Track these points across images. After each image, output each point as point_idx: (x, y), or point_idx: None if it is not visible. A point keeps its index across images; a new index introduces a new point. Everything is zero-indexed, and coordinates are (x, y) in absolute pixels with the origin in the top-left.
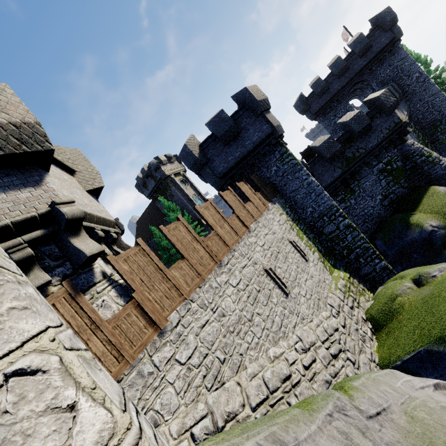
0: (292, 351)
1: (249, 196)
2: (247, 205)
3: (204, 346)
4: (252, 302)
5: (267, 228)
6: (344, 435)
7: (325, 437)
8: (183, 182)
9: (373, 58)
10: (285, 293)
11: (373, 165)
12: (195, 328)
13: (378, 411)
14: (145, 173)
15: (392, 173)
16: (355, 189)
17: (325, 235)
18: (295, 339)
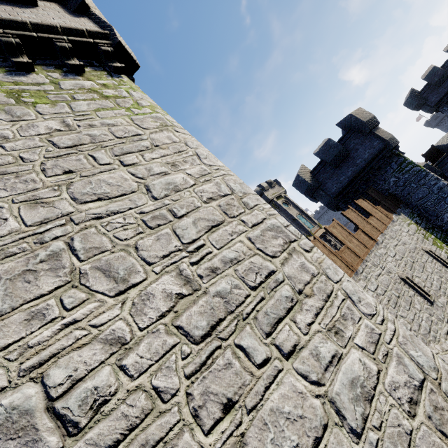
0: (447, 354)
1: (369, 211)
2: (369, 220)
3: None
4: (393, 305)
5: (396, 240)
6: None
7: None
8: (285, 204)
9: None
10: (429, 301)
11: None
12: None
13: None
14: None
15: None
16: None
17: None
18: None
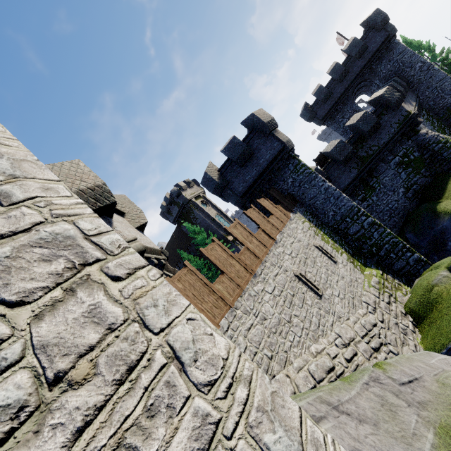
0: (332, 347)
1: (270, 210)
2: (270, 219)
3: (253, 346)
4: (288, 305)
5: (292, 237)
6: (380, 397)
7: (363, 399)
8: (204, 204)
9: (371, 58)
10: (318, 295)
11: (389, 160)
12: (243, 331)
13: (410, 380)
14: (168, 200)
15: (411, 164)
16: (375, 186)
17: (350, 236)
18: (334, 335)
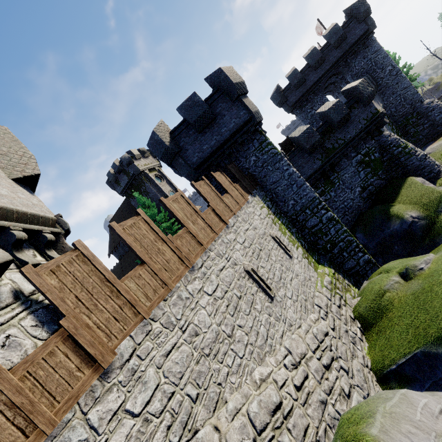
0: (281, 369)
1: (226, 188)
2: (224, 198)
3: (169, 382)
4: (232, 312)
5: (248, 223)
6: None
7: None
8: (159, 178)
9: (348, 50)
10: (270, 297)
11: (351, 156)
12: (157, 358)
13: None
14: (116, 168)
15: (370, 164)
16: (335, 181)
17: (307, 229)
18: (284, 351)
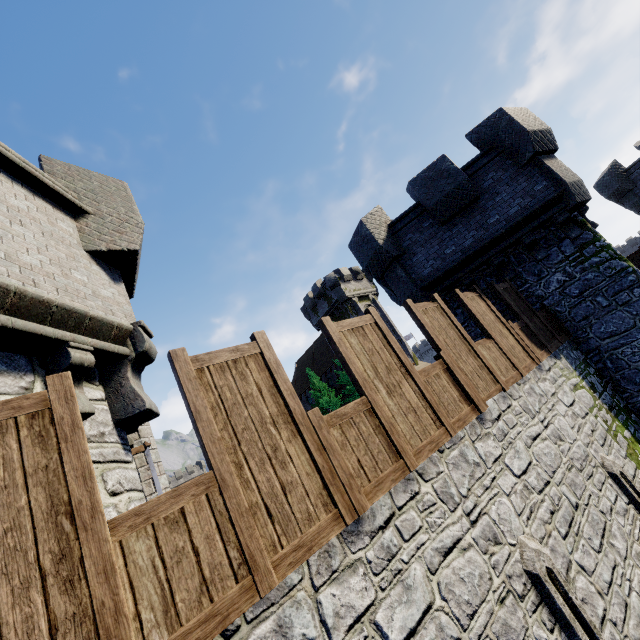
0: None
1: (487, 326)
2: (479, 347)
3: None
4: None
5: (538, 420)
6: None
7: None
8: None
9: None
10: None
11: None
12: None
13: None
14: (317, 291)
15: None
16: None
17: None
18: None
